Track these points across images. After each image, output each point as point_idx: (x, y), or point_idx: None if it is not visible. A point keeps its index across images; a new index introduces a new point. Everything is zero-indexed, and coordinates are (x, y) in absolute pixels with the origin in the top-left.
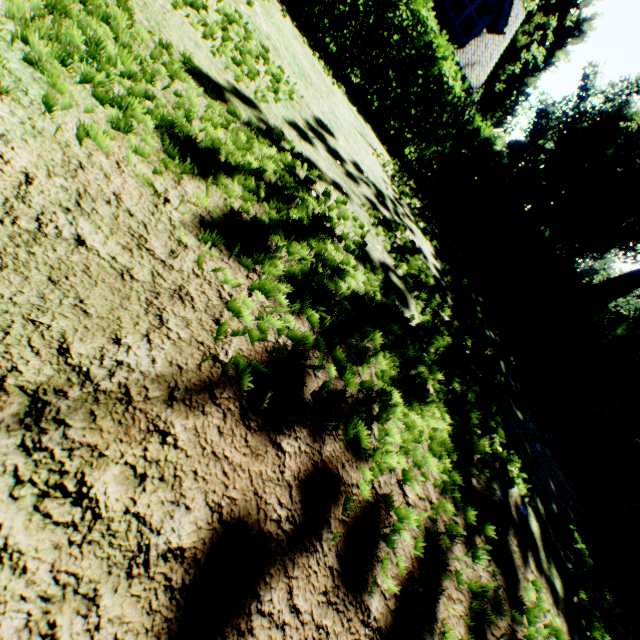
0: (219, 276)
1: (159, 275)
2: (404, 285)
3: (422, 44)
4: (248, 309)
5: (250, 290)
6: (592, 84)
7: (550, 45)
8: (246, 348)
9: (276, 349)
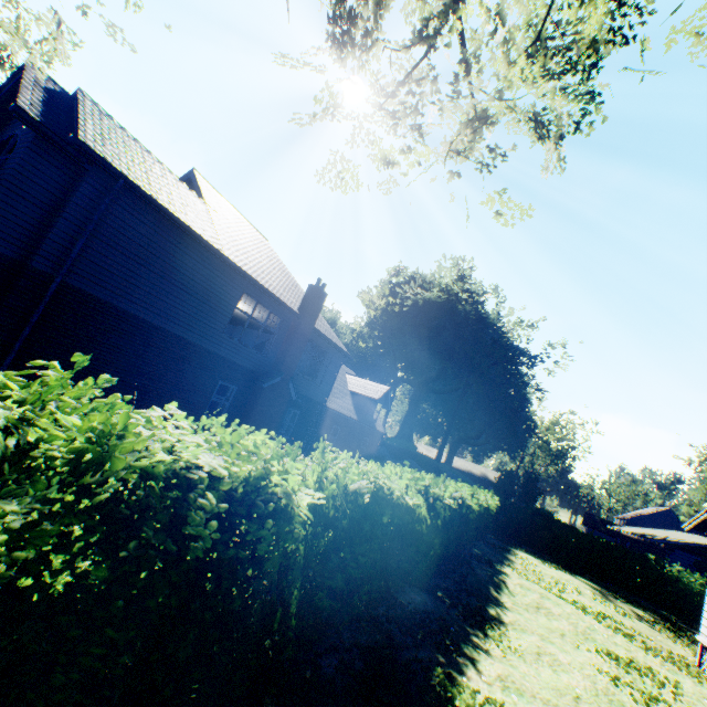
0: None
1: None
2: (642, 610)
3: None
4: None
5: None
6: None
7: None
8: None
9: None
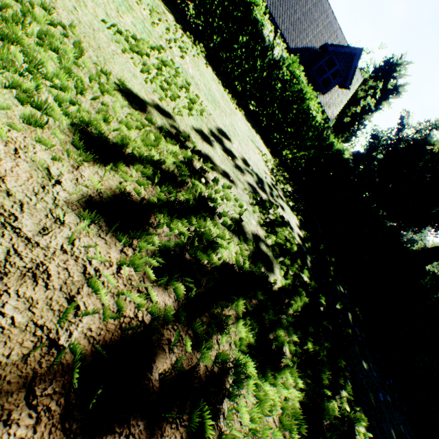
0: (90, 251)
1: (16, 253)
2: (272, 252)
3: (296, 90)
4: (111, 284)
5: (119, 264)
6: (406, 122)
7: (378, 98)
8: (97, 326)
9: (129, 327)
